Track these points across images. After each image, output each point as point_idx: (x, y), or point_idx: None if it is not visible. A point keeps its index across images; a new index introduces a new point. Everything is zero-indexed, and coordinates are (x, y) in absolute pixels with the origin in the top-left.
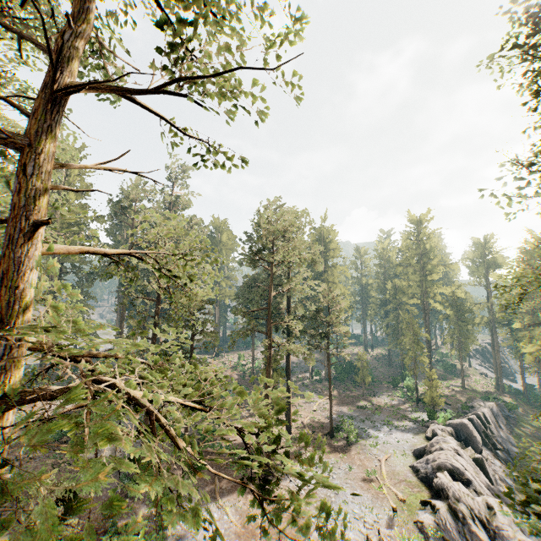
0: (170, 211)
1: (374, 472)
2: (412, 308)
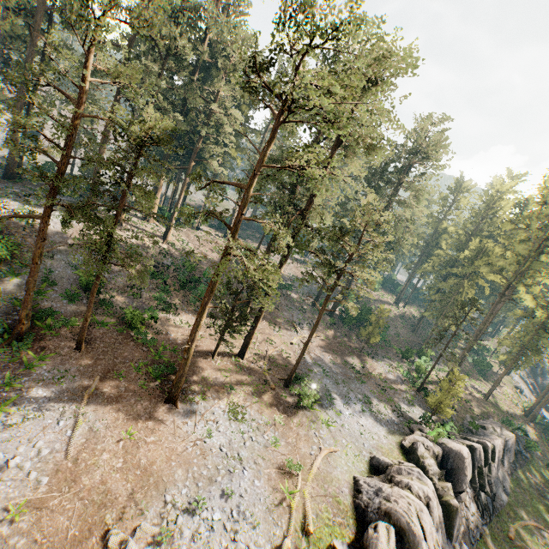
0: (215, 5)
1: (298, 467)
2: (486, 286)
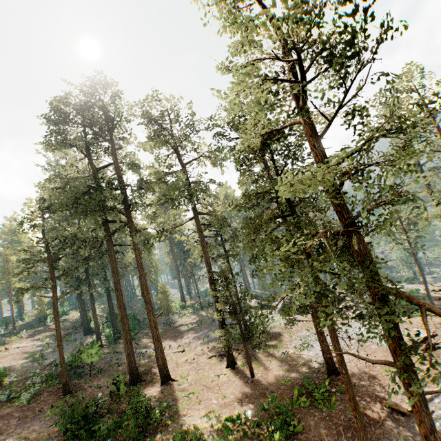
0: None
1: None
2: None
